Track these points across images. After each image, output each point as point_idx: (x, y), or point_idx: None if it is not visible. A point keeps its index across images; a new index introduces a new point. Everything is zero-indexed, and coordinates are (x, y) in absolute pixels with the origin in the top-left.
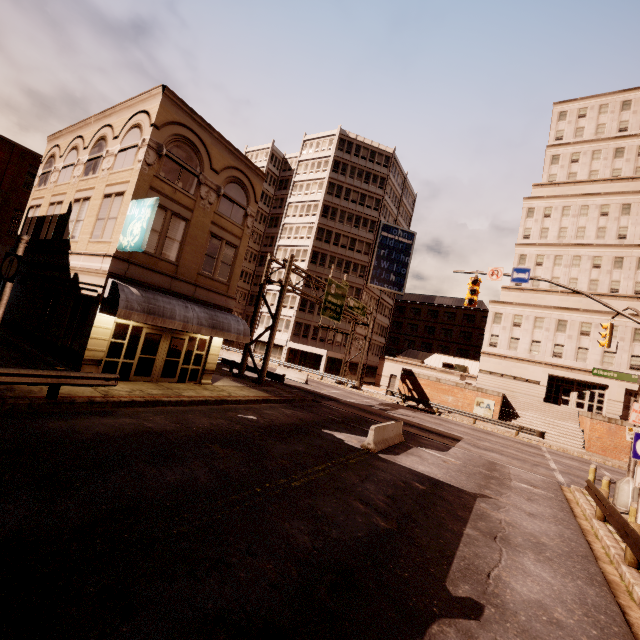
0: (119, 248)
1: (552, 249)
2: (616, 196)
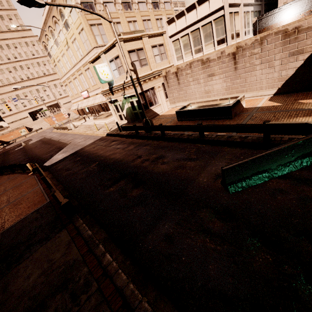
0: None
1: None
2: None
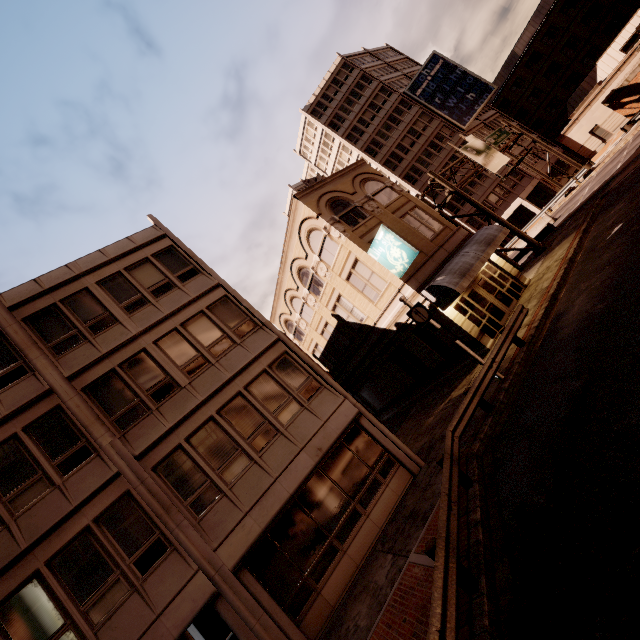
0: (400, 276)
1: None
2: None
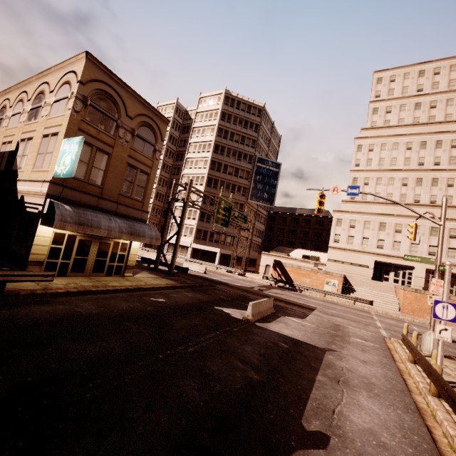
0: (54, 175)
1: (375, 173)
2: (416, 136)
